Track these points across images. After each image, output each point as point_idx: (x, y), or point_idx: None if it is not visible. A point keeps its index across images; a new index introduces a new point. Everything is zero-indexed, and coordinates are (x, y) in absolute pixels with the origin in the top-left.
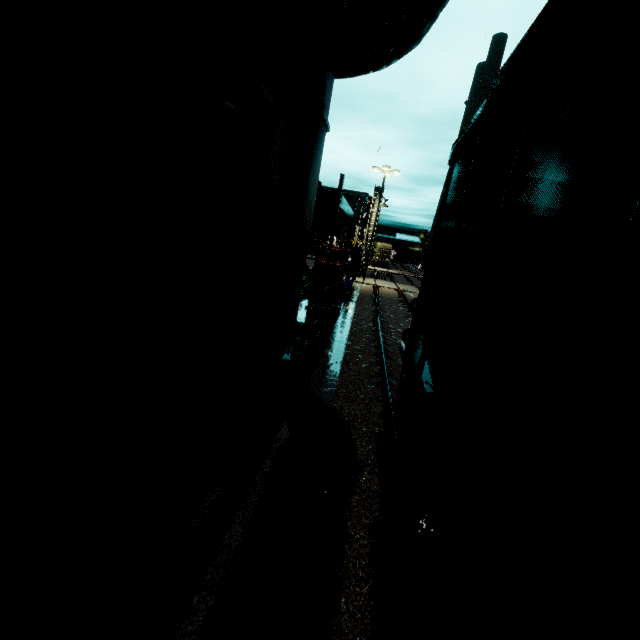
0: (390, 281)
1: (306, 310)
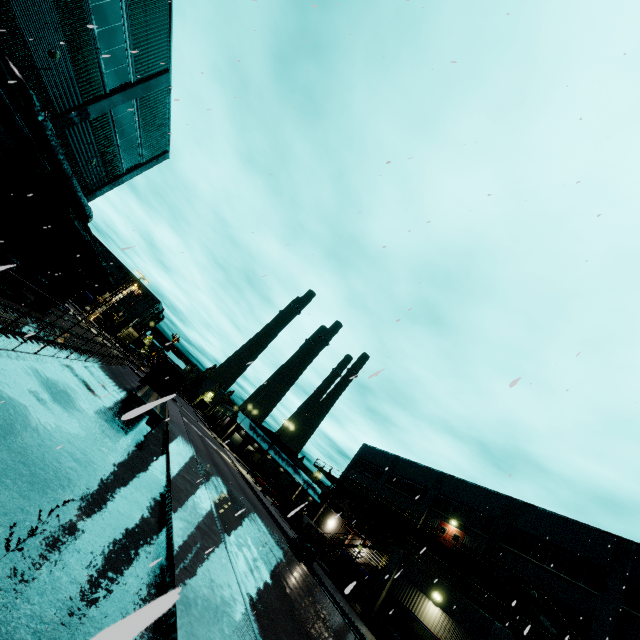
0: (105, 339)
1: None
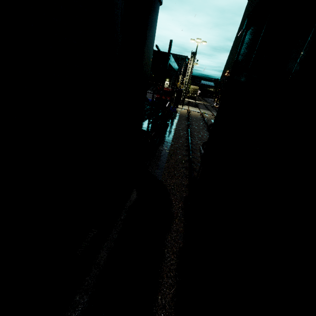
0: (196, 107)
1: (150, 124)
